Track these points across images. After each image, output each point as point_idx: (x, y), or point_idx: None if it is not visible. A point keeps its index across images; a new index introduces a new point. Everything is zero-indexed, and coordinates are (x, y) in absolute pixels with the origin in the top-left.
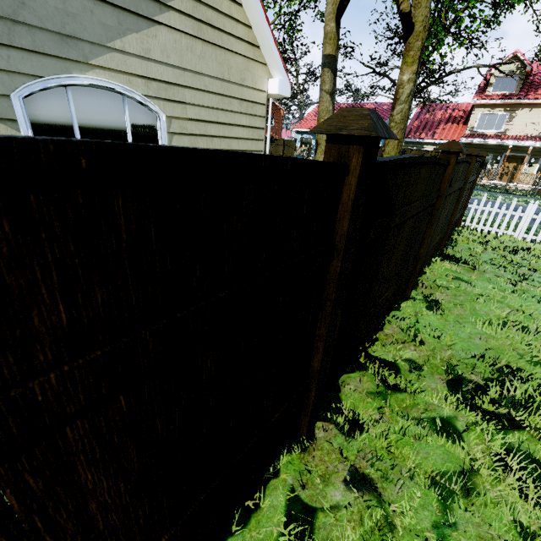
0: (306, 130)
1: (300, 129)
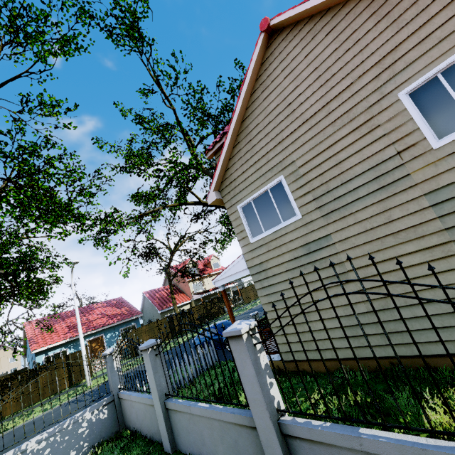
0: (58, 343)
1: (47, 346)
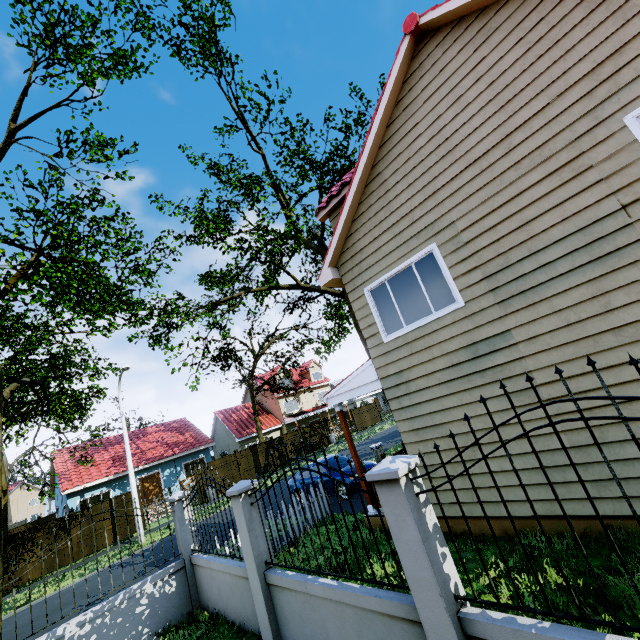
0: (99, 481)
1: (84, 485)
